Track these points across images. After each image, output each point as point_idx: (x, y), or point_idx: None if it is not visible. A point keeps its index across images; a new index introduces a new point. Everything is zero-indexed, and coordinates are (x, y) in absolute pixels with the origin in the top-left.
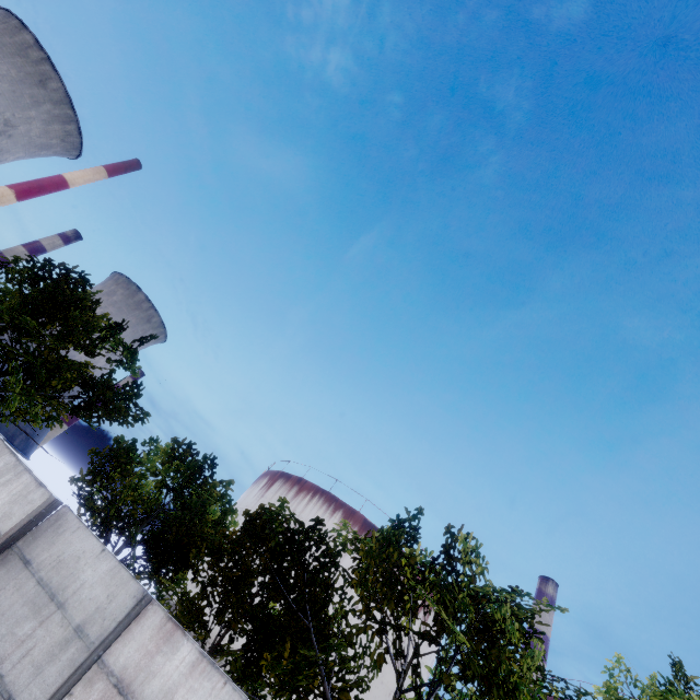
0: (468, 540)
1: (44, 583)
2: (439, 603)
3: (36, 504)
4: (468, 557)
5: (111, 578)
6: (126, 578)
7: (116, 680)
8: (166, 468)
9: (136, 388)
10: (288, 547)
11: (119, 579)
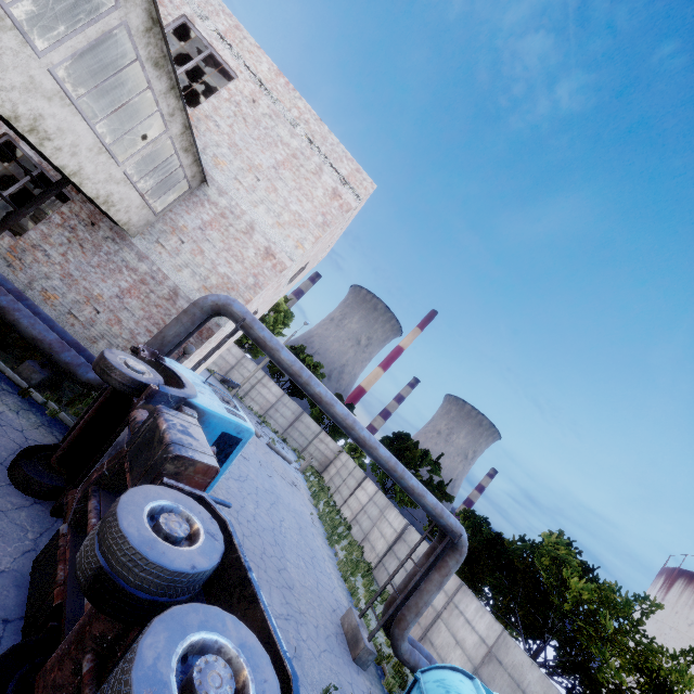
0: (570, 542)
1: (409, 546)
2: (551, 570)
3: (404, 524)
4: (551, 544)
5: (423, 544)
6: (427, 544)
7: None
8: (462, 524)
9: (441, 484)
10: (489, 546)
11: (425, 545)
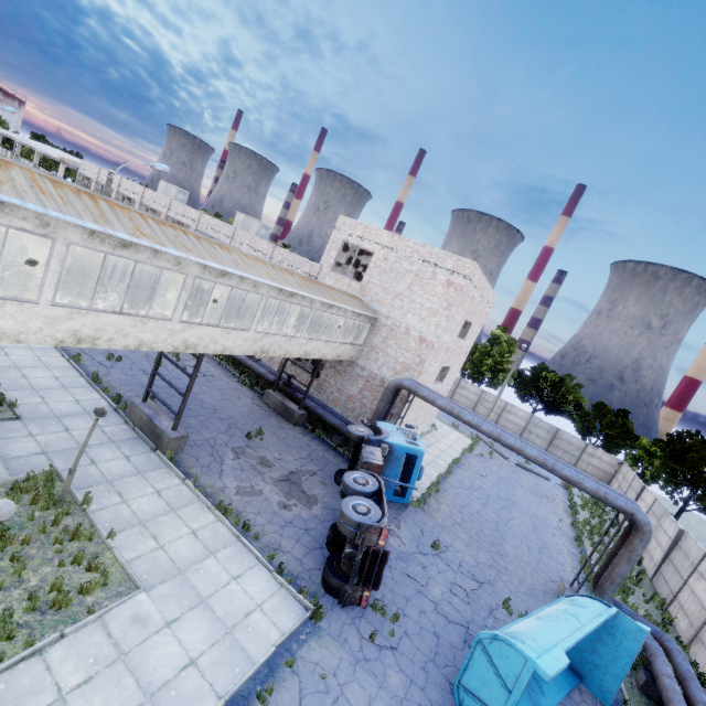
0: None
1: (684, 552)
2: None
3: (677, 531)
4: None
5: (697, 550)
6: (700, 549)
7: (699, 573)
8: None
9: None
10: None
11: (699, 550)
